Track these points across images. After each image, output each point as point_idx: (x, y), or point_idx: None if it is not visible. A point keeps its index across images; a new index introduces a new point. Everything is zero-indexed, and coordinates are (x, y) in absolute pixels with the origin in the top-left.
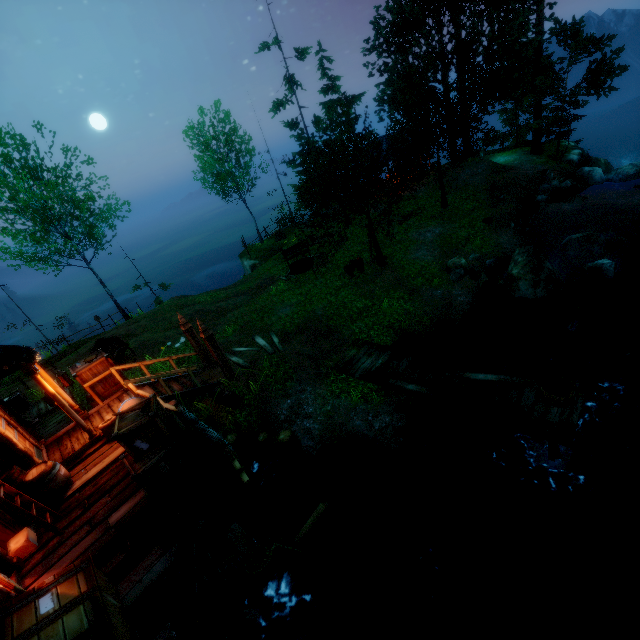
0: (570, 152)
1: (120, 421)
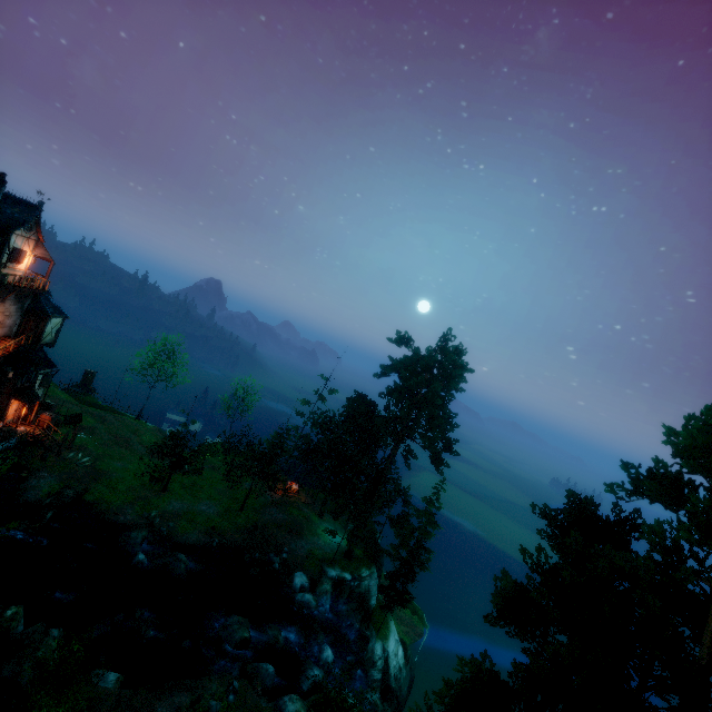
0: (344, 571)
1: (8, 427)
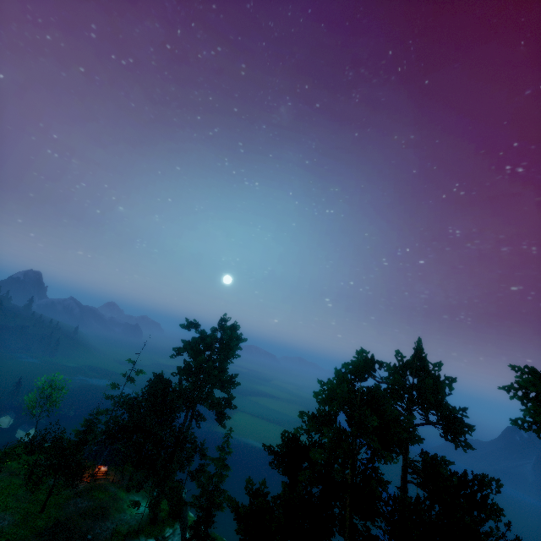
0: (149, 538)
1: None
